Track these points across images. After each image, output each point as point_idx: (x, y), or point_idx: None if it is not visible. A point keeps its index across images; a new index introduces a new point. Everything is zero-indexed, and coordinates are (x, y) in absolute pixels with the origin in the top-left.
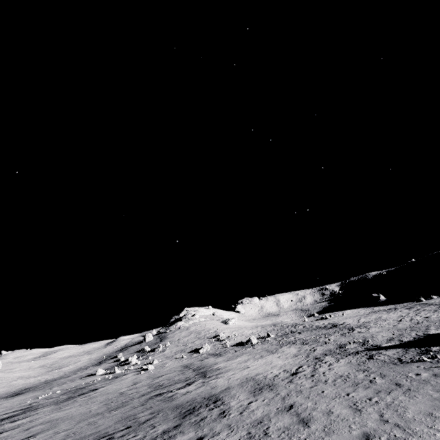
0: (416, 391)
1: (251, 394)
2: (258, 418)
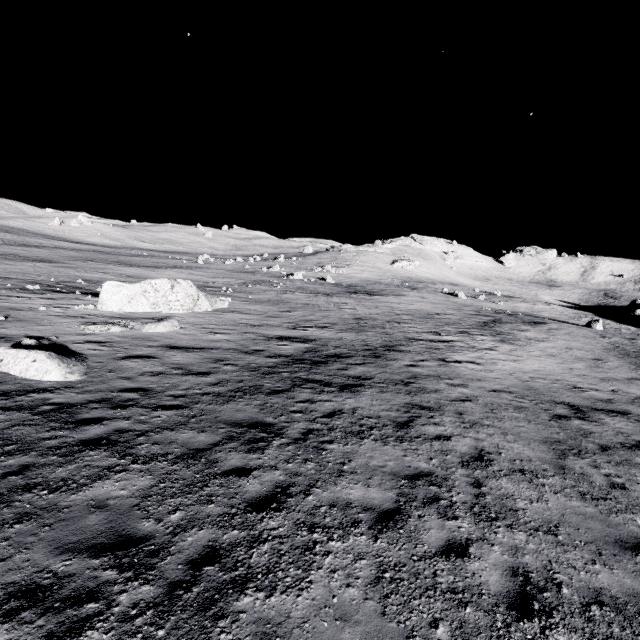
0: (3, 272)
1: (54, 265)
2: (1, 262)
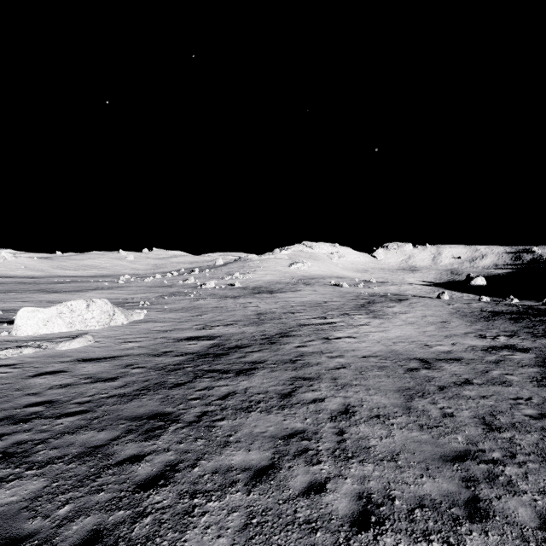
0: None
1: None
2: None
